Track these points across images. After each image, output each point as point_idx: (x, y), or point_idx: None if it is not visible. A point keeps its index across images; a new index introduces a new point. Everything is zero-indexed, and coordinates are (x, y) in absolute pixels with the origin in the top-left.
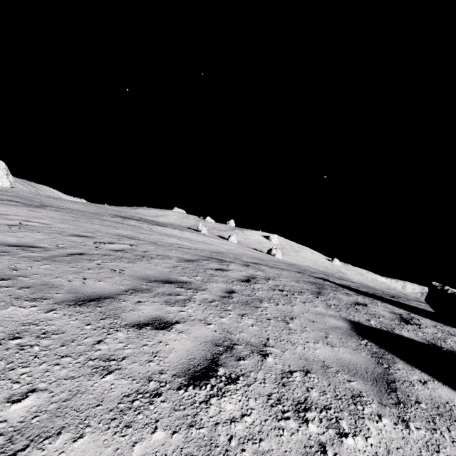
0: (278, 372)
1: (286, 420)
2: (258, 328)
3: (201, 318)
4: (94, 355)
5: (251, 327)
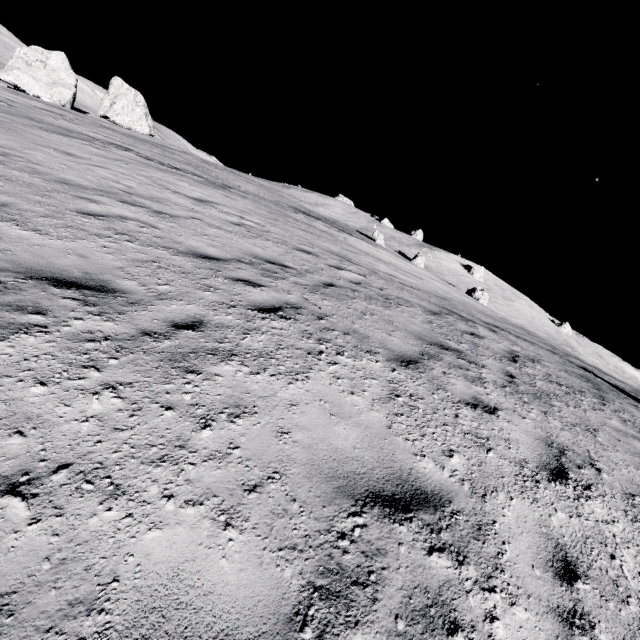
0: (620, 491)
1: None
2: (571, 435)
3: (512, 408)
4: (464, 429)
5: (563, 431)
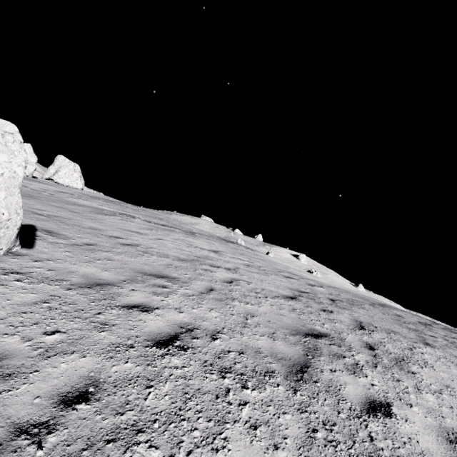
0: None
1: None
2: None
3: None
4: None
5: None
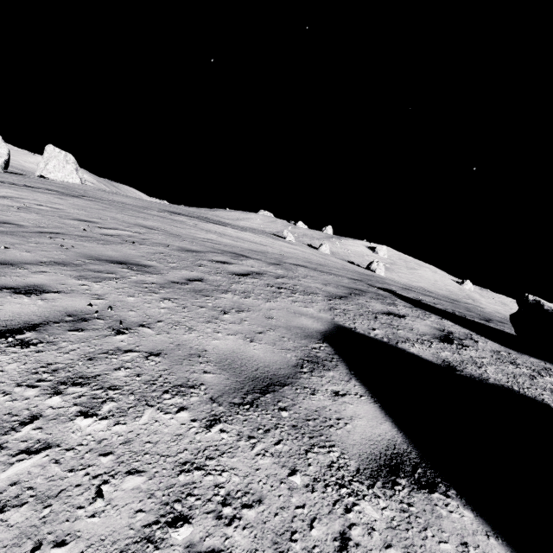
0: (108, 348)
1: (28, 388)
2: (165, 311)
3: (98, 293)
4: None
5: (158, 309)
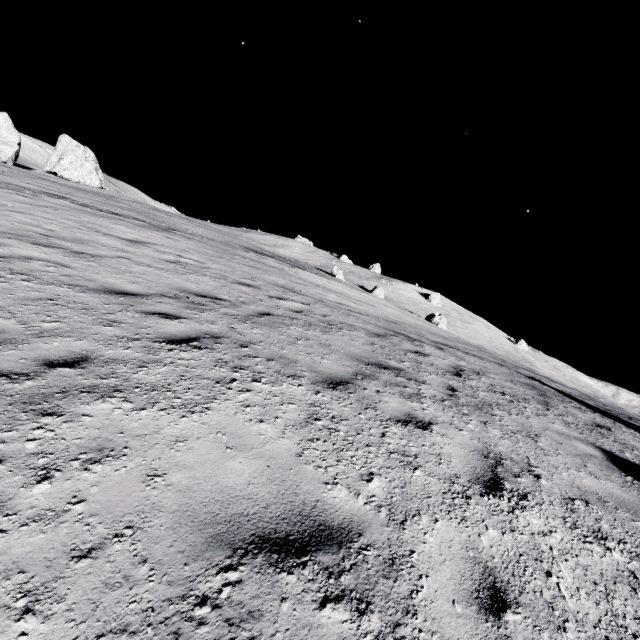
0: (559, 496)
1: (590, 544)
2: (510, 443)
3: (448, 421)
4: (390, 448)
5: (503, 440)
